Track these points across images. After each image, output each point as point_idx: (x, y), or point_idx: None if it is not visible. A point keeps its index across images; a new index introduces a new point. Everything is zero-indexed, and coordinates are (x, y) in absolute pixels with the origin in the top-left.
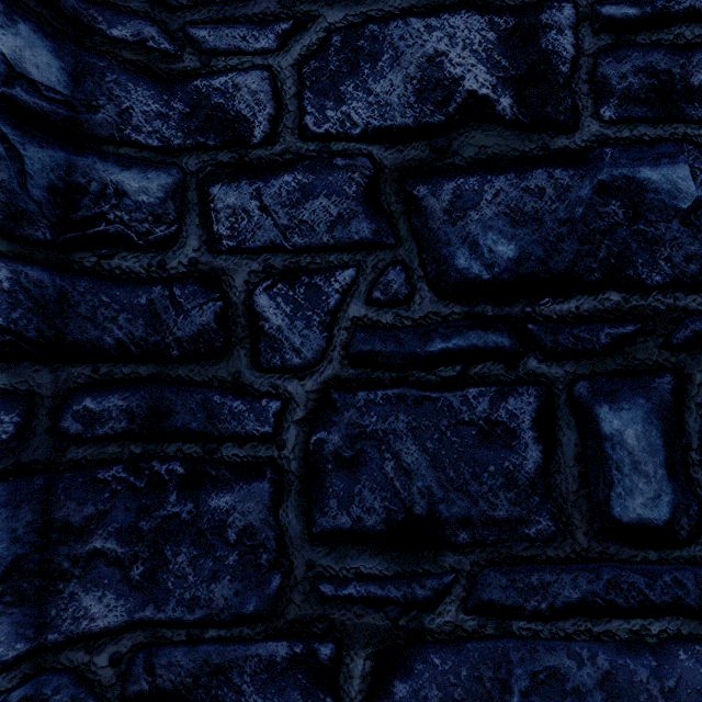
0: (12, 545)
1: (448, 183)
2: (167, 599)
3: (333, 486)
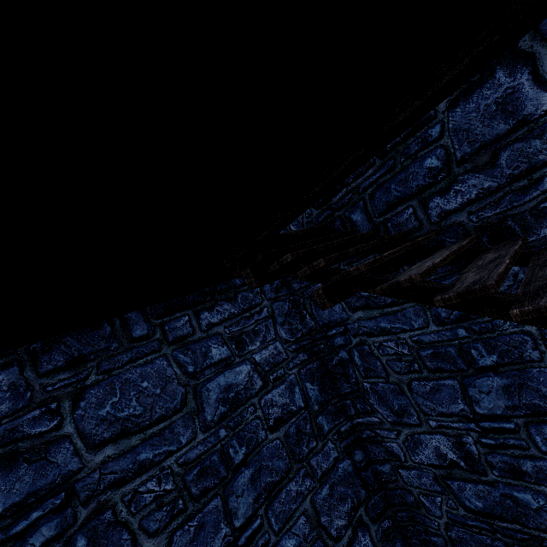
0: (401, 540)
1: (455, 482)
2: None
3: (457, 545)
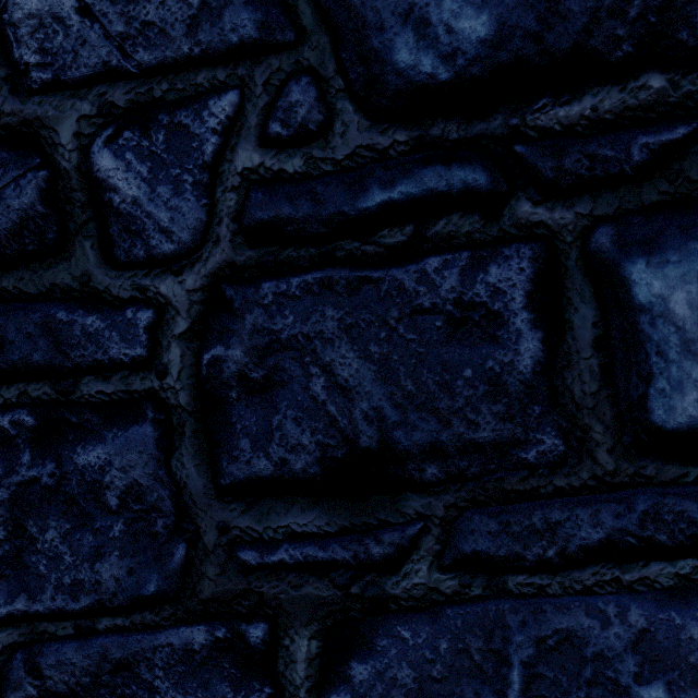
0: None
1: None
2: (41, 587)
3: (242, 421)
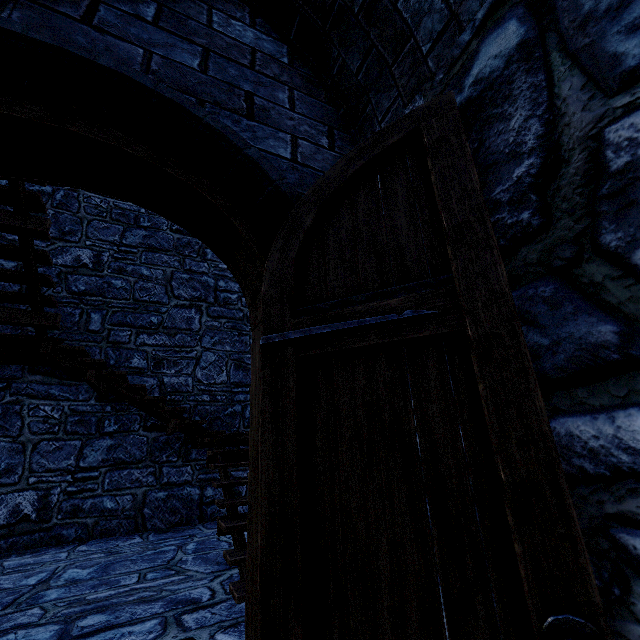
0: None
1: (75, 276)
2: None
3: None
